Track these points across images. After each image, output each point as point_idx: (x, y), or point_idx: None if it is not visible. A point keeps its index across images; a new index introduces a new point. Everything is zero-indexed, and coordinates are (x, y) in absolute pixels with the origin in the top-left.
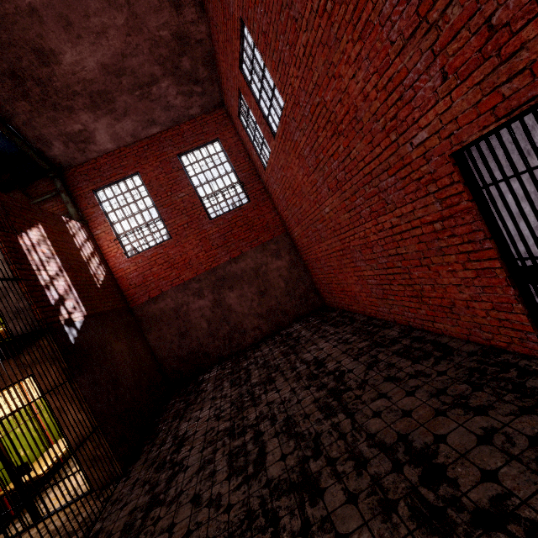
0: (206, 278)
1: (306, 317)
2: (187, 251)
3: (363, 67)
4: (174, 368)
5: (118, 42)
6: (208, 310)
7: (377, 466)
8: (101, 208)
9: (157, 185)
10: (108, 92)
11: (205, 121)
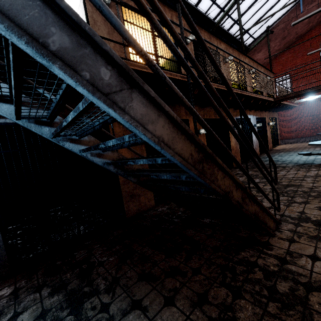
0: None
1: None
2: None
3: None
4: None
5: (263, 57)
6: None
7: None
8: None
9: None
10: None
11: None
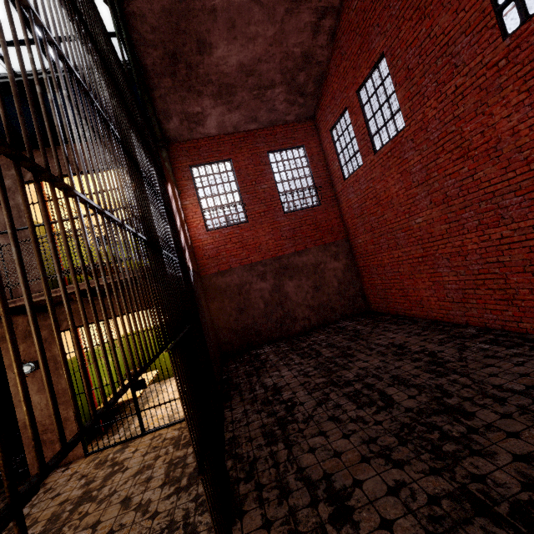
0: (271, 264)
1: (352, 317)
2: (259, 236)
3: (522, 111)
4: (227, 339)
5: (260, 49)
6: (268, 293)
7: (517, 401)
8: (193, 182)
9: (245, 173)
10: (233, 87)
11: (296, 128)
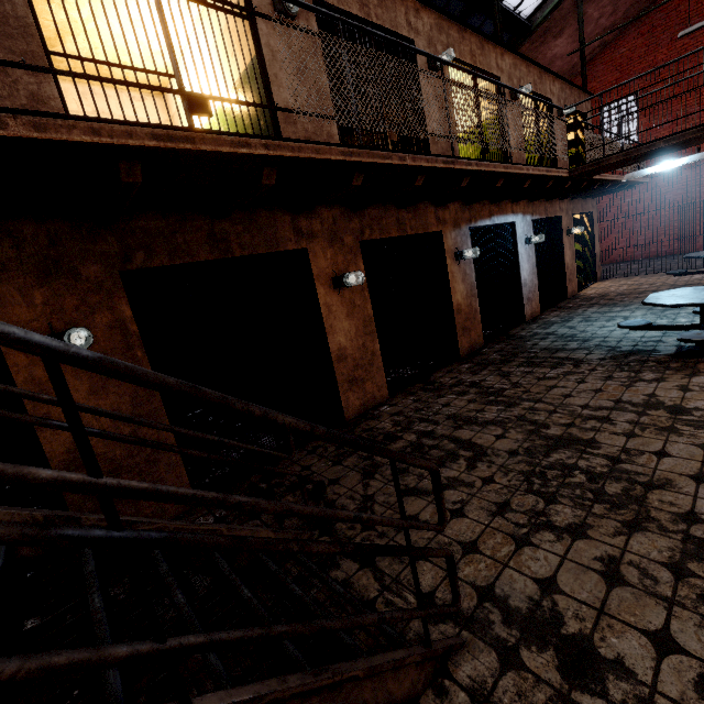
0: None
1: None
2: None
3: None
4: None
5: (569, 50)
6: None
7: None
8: None
9: None
10: None
11: None
